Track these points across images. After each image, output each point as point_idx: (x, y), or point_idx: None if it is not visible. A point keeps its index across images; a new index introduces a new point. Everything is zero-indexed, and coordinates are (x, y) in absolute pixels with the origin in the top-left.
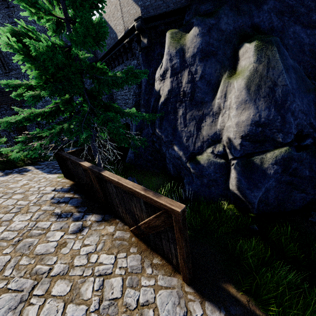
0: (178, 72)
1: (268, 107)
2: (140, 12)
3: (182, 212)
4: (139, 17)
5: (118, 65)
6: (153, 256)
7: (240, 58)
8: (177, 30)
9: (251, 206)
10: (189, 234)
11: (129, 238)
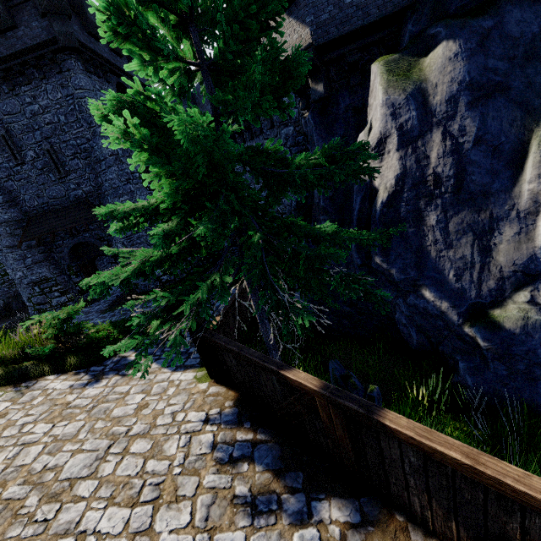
0: (417, 138)
1: None
2: (310, 36)
3: None
4: (309, 45)
5: (251, 140)
6: None
7: None
8: (397, 56)
9: None
10: None
11: None
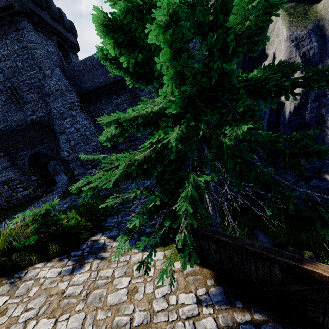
0: (318, 62)
1: None
2: None
3: None
4: None
5: None
6: None
7: None
8: (293, 4)
9: None
10: None
11: None
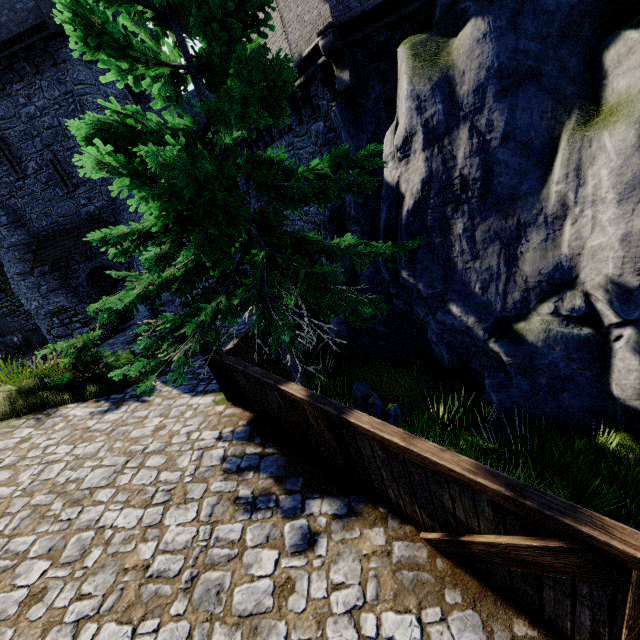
0: (444, 135)
1: None
2: (330, 13)
3: None
4: (329, 25)
5: (280, 138)
6: (506, 612)
7: (610, 71)
8: (425, 36)
9: None
10: None
11: (429, 562)
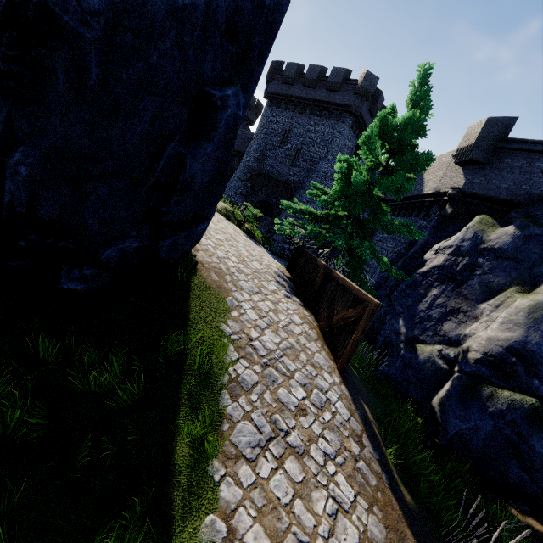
0: (461, 256)
1: (541, 344)
2: (463, 184)
3: (377, 305)
4: (458, 188)
5: (402, 217)
6: (325, 345)
7: None
8: (491, 219)
9: (443, 433)
10: (357, 376)
11: (315, 326)
